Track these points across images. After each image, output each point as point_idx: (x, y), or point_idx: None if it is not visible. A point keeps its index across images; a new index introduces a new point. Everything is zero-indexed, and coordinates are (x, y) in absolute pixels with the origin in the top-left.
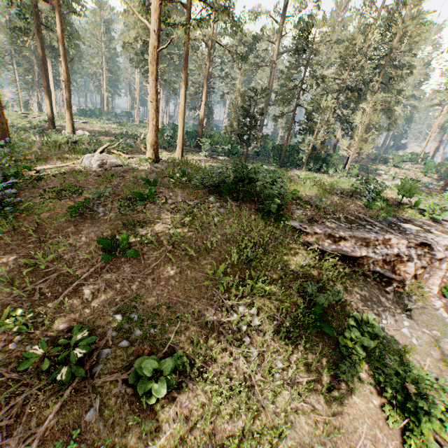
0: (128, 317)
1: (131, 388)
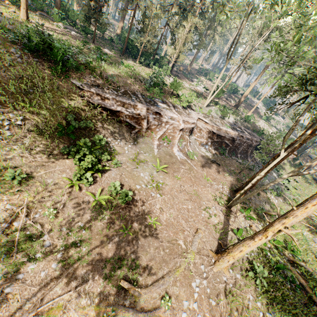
0: None
1: None
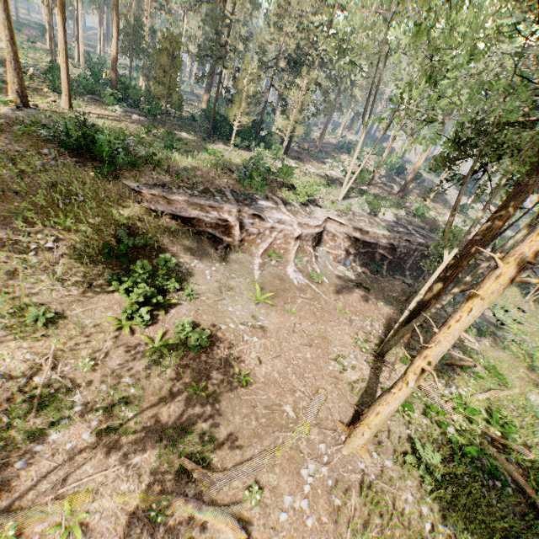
0: None
1: None
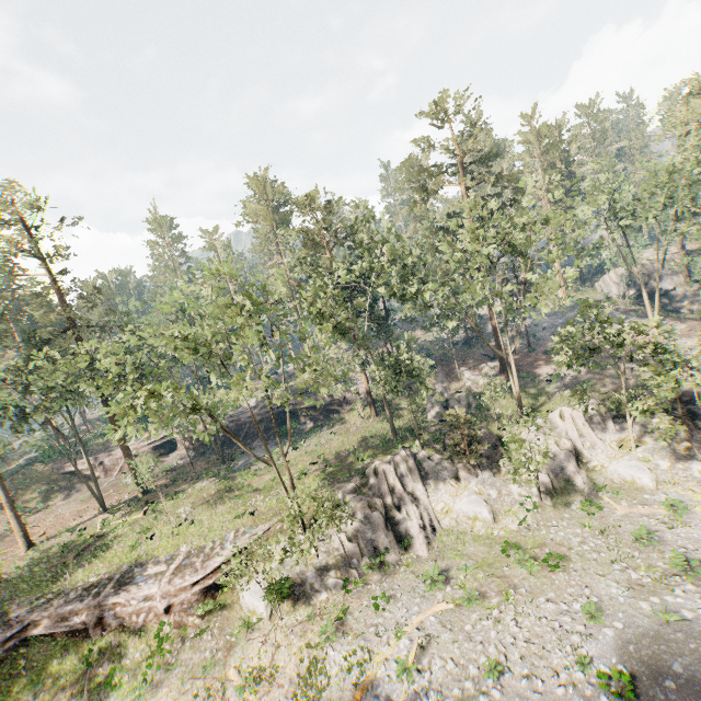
0: None
1: None
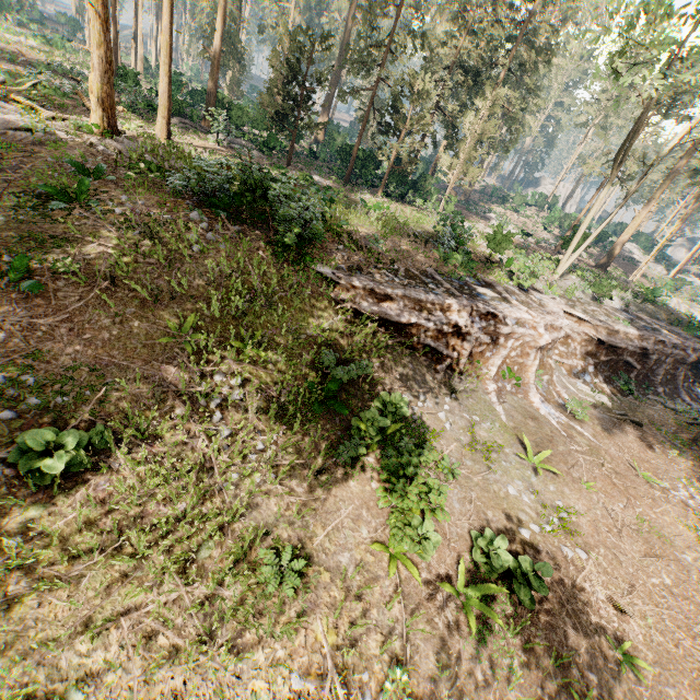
0: (16, 379)
1: (14, 470)
